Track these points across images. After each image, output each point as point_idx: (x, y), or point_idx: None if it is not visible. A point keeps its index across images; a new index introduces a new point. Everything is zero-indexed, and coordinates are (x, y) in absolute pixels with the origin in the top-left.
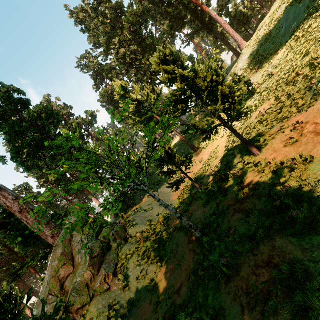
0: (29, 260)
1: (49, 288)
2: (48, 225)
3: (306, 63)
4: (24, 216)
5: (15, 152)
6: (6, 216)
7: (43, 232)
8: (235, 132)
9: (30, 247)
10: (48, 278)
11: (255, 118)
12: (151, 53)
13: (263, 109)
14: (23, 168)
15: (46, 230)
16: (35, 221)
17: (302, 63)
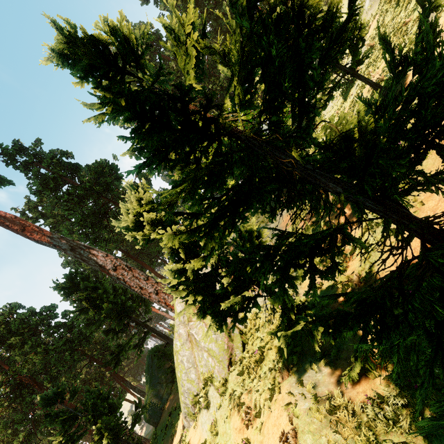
0: (127, 341)
1: (187, 317)
2: (148, 281)
3: (412, 8)
4: (120, 274)
5: (83, 218)
6: (89, 293)
7: (145, 289)
8: (361, 77)
9: (121, 331)
10: (181, 308)
11: (367, 91)
12: (207, 80)
13: (376, 73)
14: (89, 244)
15: (147, 286)
16: (133, 278)
17: (407, 11)
